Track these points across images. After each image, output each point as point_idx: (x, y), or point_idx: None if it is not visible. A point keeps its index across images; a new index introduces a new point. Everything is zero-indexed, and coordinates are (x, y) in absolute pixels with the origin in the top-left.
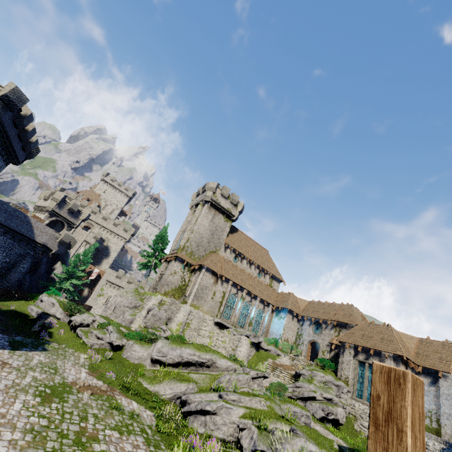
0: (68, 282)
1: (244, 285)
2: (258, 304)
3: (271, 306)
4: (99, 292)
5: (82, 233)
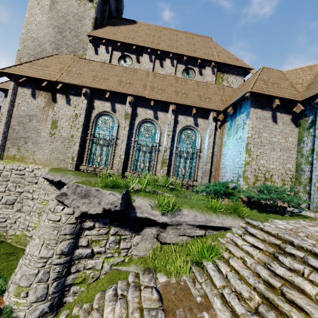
0: None
1: (123, 89)
2: (171, 117)
3: (212, 113)
4: None
5: None
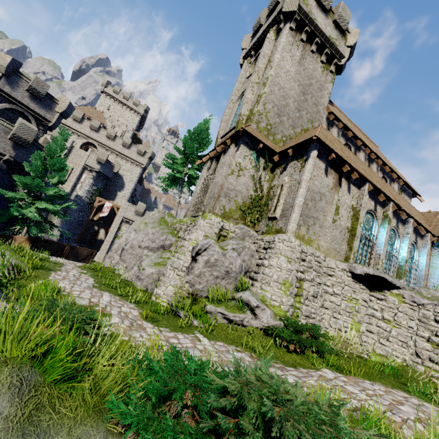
0: (32, 208)
1: (386, 194)
2: (411, 232)
3: (430, 236)
4: (117, 233)
5: (81, 154)
